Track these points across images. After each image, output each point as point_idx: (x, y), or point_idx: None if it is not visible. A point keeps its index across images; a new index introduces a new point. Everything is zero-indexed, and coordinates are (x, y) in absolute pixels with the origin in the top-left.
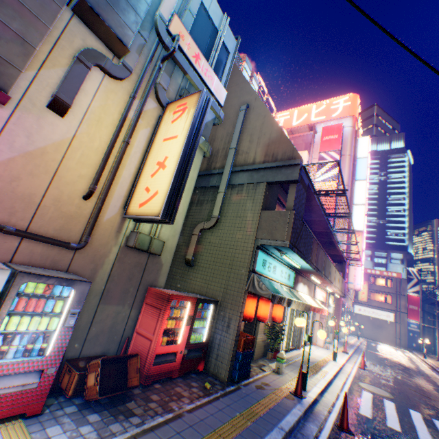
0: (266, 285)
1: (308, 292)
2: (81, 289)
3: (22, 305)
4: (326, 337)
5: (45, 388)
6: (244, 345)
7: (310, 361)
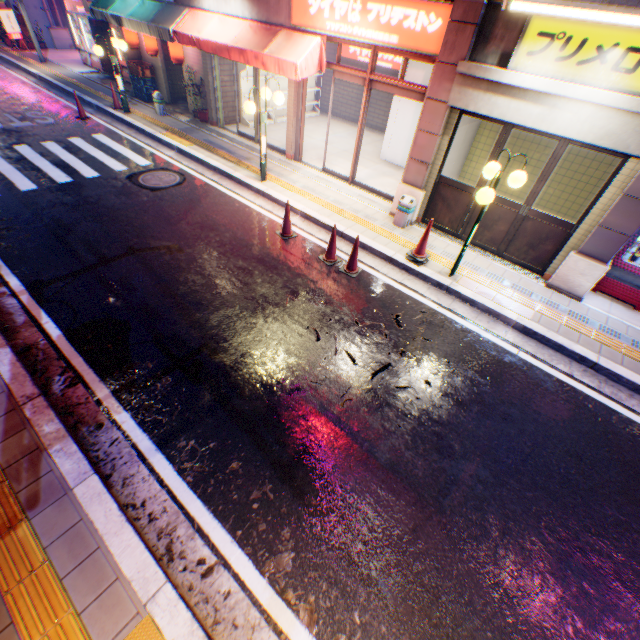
0: (113, 4)
1: (255, 13)
2: (88, 23)
3: (88, 31)
4: (530, 249)
5: (101, 65)
6: (132, 71)
7: (226, 149)
